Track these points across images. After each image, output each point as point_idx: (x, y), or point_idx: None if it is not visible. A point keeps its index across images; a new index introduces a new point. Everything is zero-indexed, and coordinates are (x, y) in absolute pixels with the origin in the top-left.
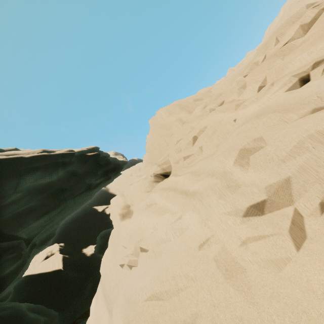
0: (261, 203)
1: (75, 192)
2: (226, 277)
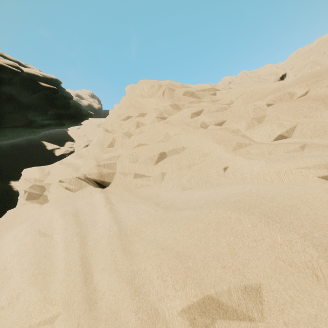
0: None
1: (7, 122)
2: None
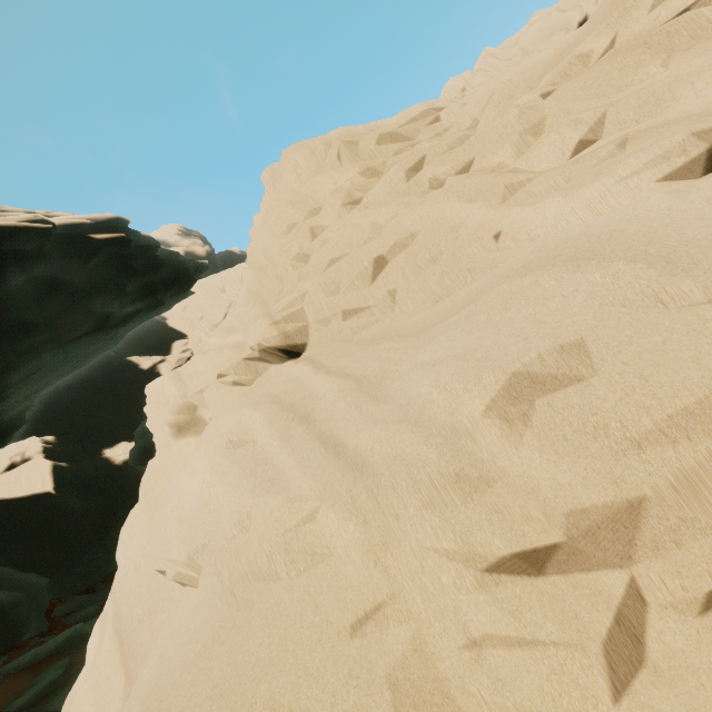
0: (545, 551)
1: (64, 333)
2: None
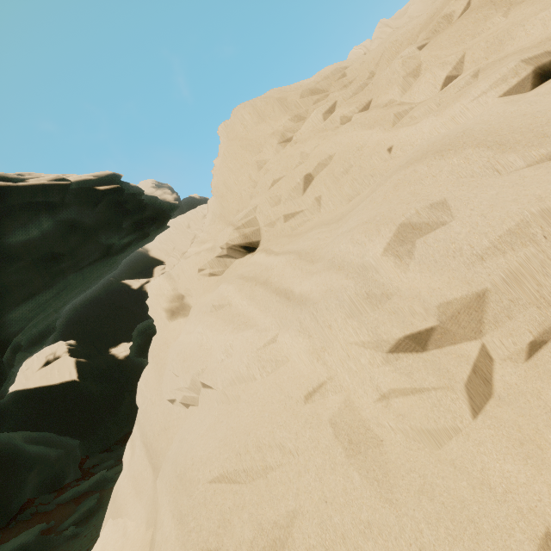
0: (426, 333)
1: (82, 259)
2: (348, 454)
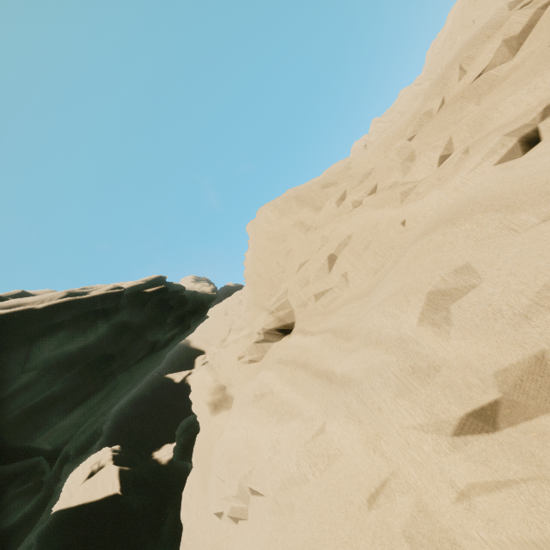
0: (490, 408)
1: (130, 358)
2: None
